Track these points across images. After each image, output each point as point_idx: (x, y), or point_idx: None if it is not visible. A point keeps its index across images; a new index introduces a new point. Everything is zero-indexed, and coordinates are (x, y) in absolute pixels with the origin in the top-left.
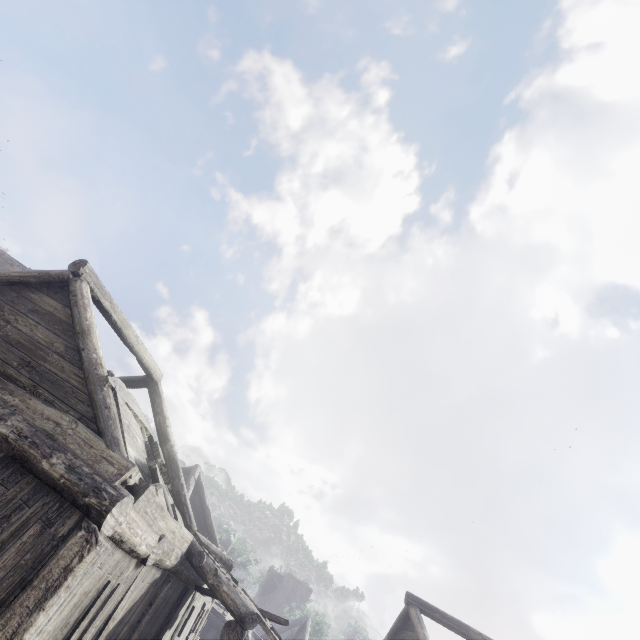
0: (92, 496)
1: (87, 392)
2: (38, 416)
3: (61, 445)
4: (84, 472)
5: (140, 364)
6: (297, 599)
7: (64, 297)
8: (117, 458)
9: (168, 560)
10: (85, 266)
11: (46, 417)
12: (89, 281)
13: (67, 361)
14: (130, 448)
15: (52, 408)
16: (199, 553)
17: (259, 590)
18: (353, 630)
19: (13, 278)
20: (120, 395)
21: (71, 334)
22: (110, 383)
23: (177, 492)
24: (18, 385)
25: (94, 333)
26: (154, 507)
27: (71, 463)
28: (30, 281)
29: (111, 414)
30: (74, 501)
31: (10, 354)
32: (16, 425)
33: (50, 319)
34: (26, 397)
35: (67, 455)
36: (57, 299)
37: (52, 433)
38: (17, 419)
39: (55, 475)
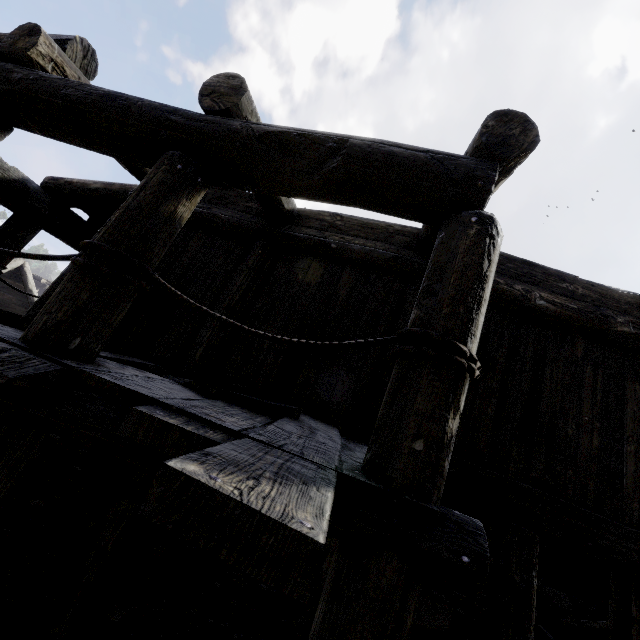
0: None
1: None
2: None
3: None
4: None
5: None
6: None
7: None
8: None
9: None
10: None
11: None
12: None
13: None
14: None
15: None
16: None
17: None
18: None
19: None
20: None
21: None
22: None
23: None
24: None
25: None
26: None
27: None
28: None
29: None
30: None
31: None
32: None
33: None
34: None
35: None
36: None
37: None
38: None
39: None
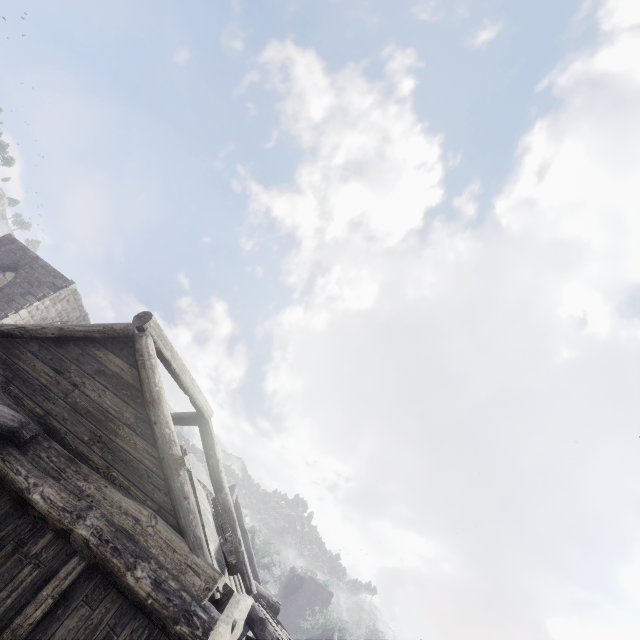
0: (183, 623)
1: (163, 476)
2: (116, 510)
3: (143, 549)
4: (171, 588)
5: (193, 405)
6: (318, 602)
7: (129, 355)
8: (202, 566)
9: (235, 638)
10: (150, 320)
11: (124, 511)
12: (152, 334)
13: (139, 436)
14: (210, 544)
15: (129, 499)
16: (260, 620)
17: (280, 590)
18: (371, 632)
19: (77, 333)
20: (194, 474)
21: (140, 402)
22: (186, 466)
23: (235, 549)
24: (91, 466)
25: (164, 401)
26: (233, 606)
27: (156, 576)
28: (94, 336)
29: (190, 506)
30: (164, 628)
31: (80, 426)
32: (95, 525)
33: (117, 382)
34: (101, 484)
35: (151, 564)
36: (123, 357)
37: (132, 533)
38: (95, 515)
39: (141, 593)
